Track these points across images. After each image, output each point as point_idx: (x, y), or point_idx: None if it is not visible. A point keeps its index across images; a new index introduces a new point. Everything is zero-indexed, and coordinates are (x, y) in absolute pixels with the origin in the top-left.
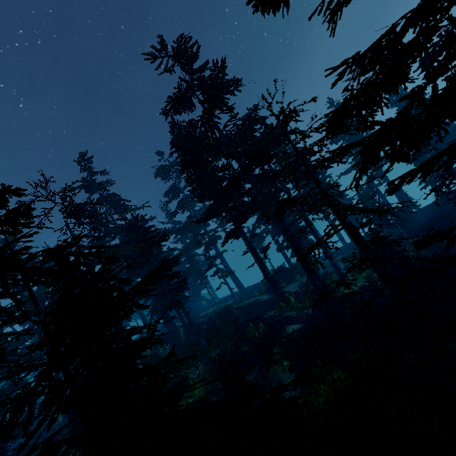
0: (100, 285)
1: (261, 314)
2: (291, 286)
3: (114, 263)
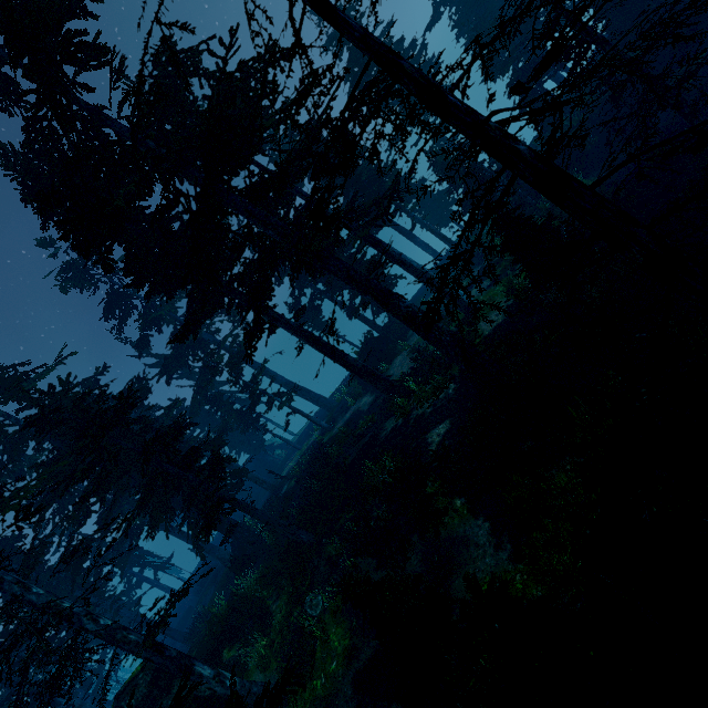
0: (17, 586)
1: (375, 434)
2: (396, 362)
3: (29, 518)
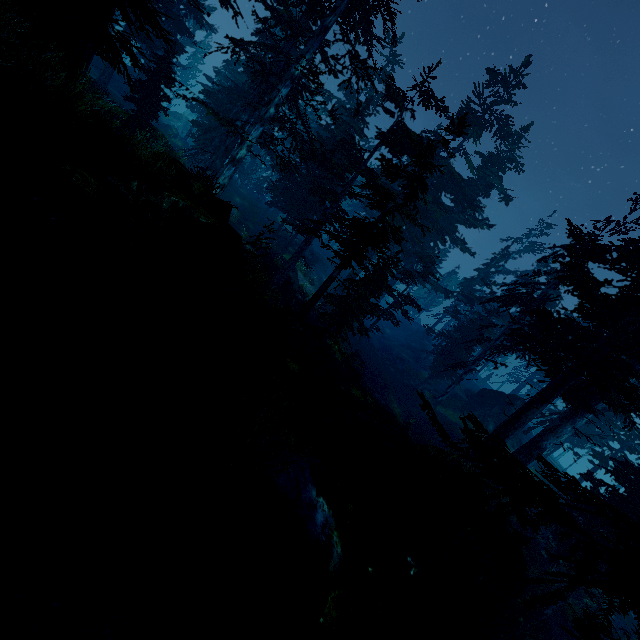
0: None
1: None
2: None
3: None
